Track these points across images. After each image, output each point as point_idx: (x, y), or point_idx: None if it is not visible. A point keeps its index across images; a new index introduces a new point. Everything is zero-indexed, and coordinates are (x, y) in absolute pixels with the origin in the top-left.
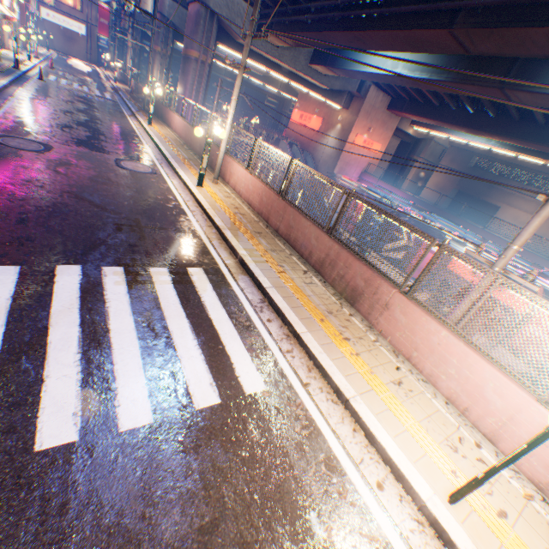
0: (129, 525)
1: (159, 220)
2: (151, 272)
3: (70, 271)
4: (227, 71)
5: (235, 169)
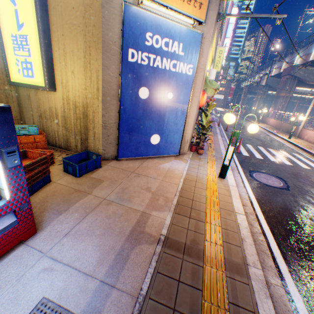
0: (292, 170)
1: (276, 144)
2: (279, 151)
3: (260, 147)
4: (294, 97)
5: (307, 132)
